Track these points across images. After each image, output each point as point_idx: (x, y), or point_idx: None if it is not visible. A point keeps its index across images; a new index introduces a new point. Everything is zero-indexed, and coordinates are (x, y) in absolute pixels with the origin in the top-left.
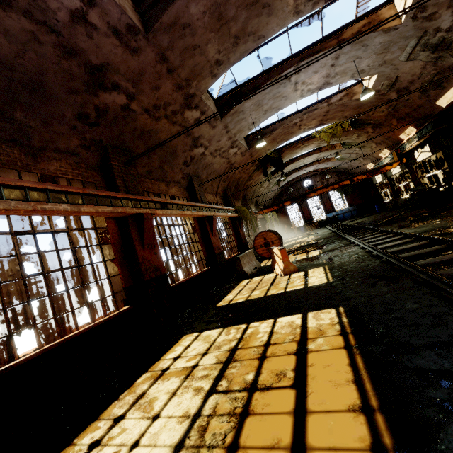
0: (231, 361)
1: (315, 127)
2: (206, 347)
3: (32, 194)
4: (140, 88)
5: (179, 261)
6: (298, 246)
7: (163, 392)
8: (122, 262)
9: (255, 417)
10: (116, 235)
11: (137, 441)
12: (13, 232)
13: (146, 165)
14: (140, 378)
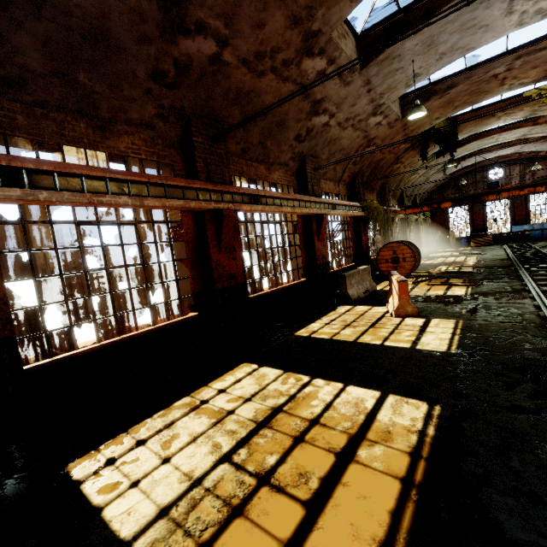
0: (265, 425)
1: (534, 82)
2: (253, 391)
3: (90, 183)
4: (236, 26)
5: (267, 268)
6: (441, 271)
7: (188, 431)
8: (194, 263)
9: (244, 523)
10: (191, 231)
11: (139, 480)
12: (76, 222)
13: (241, 141)
14: (180, 400)
